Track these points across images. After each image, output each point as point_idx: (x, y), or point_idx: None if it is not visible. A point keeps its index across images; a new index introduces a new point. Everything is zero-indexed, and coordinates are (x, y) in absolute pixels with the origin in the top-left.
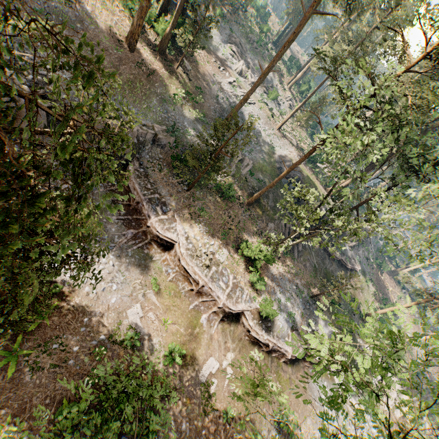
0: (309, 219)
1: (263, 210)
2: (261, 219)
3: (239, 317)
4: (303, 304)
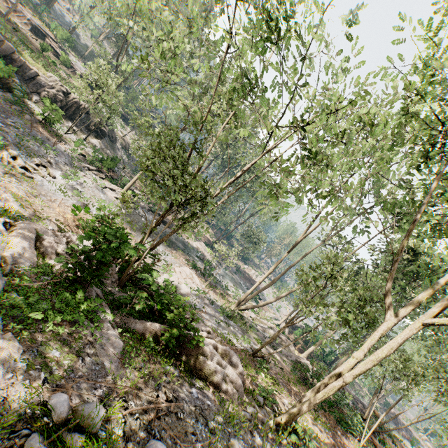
0: None
1: (76, 51)
2: (74, 52)
3: (44, 40)
4: None
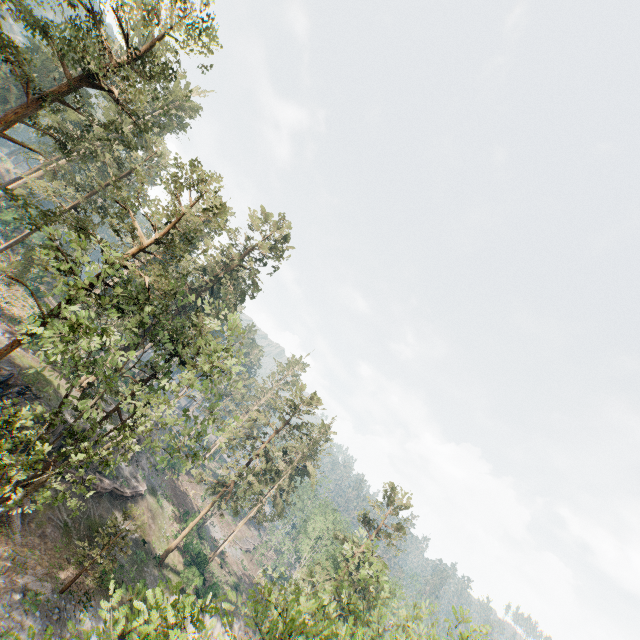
0: (25, 463)
1: None
2: None
3: None
4: (45, 617)
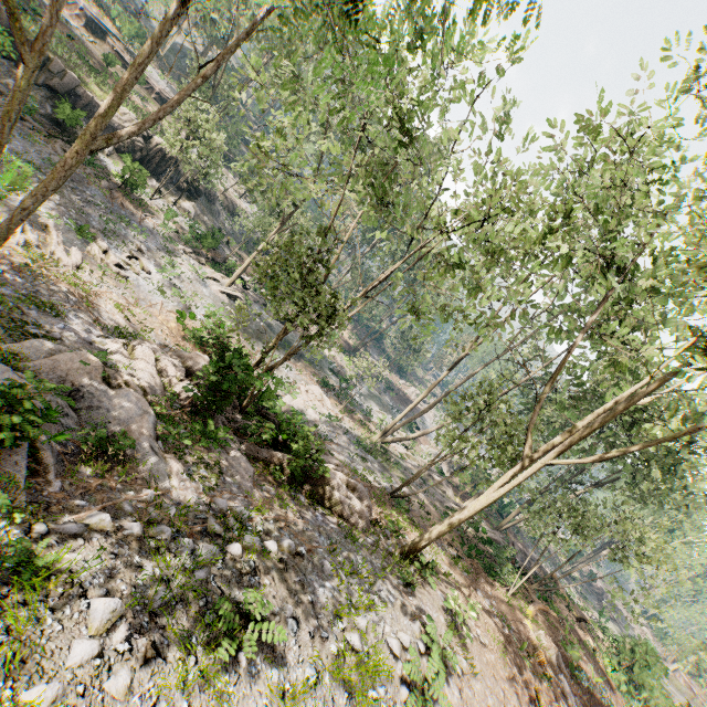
0: None
1: None
2: None
3: (105, 41)
4: None
